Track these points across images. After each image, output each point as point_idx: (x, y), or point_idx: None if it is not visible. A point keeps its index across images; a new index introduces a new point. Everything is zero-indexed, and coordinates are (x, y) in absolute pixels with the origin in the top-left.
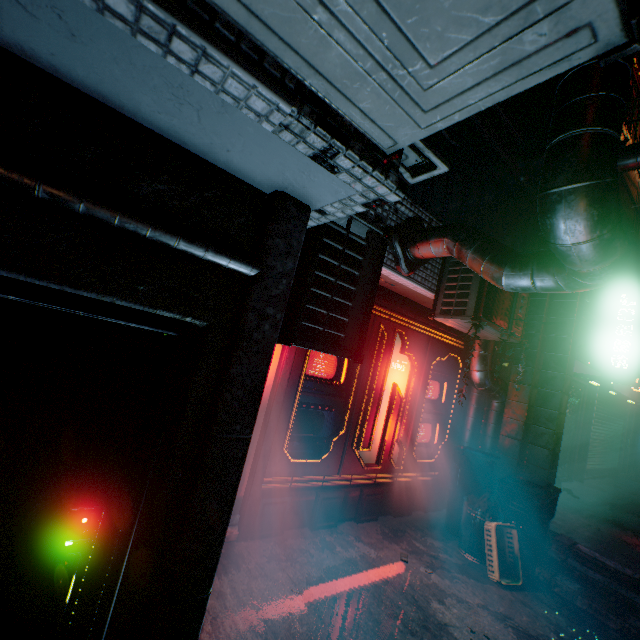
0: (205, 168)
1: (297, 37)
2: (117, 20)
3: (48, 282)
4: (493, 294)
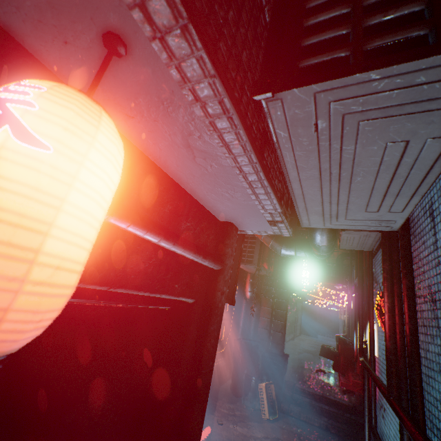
0: (203, 210)
1: (311, 202)
2: (242, 177)
3: (141, 292)
4: (265, 252)
